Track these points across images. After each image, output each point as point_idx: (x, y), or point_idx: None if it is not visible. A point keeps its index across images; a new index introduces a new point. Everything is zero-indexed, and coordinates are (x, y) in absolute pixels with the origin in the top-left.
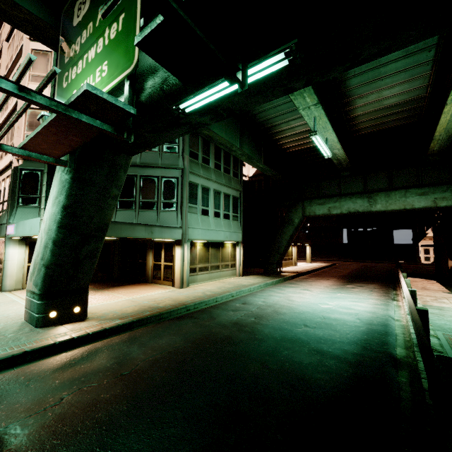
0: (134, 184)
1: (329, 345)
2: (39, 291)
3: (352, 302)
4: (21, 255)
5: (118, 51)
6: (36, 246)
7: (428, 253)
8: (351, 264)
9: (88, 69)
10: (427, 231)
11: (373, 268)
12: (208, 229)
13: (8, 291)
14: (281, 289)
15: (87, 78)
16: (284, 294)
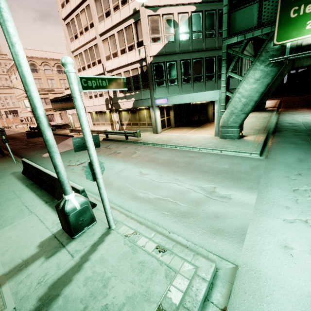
0: (214, 63)
1: None
2: (239, 125)
3: None
4: (159, 115)
5: None
6: (230, 106)
7: None
8: (292, 98)
9: None
10: None
11: None
12: None
13: (159, 133)
14: (289, 116)
15: None
16: (299, 118)
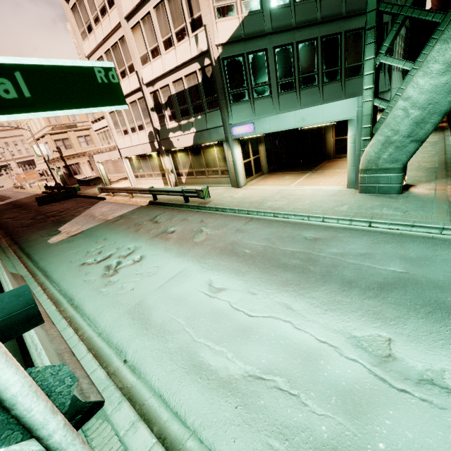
0: (338, 47)
1: None
2: (402, 165)
3: None
4: (240, 154)
5: None
6: (385, 128)
7: None
8: None
9: None
10: None
11: None
12: (396, 88)
13: (242, 186)
14: None
15: None
16: None
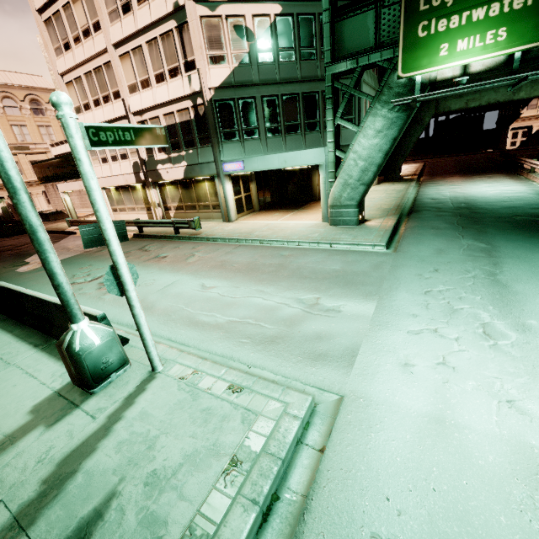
0: (317, 103)
1: (536, 206)
2: (357, 202)
3: (507, 187)
4: (231, 190)
5: (524, 23)
6: (343, 173)
7: (516, 138)
8: (440, 161)
9: (472, 28)
10: (522, 111)
11: (469, 161)
12: None
13: (233, 221)
14: (434, 188)
15: (469, 37)
16: (447, 191)
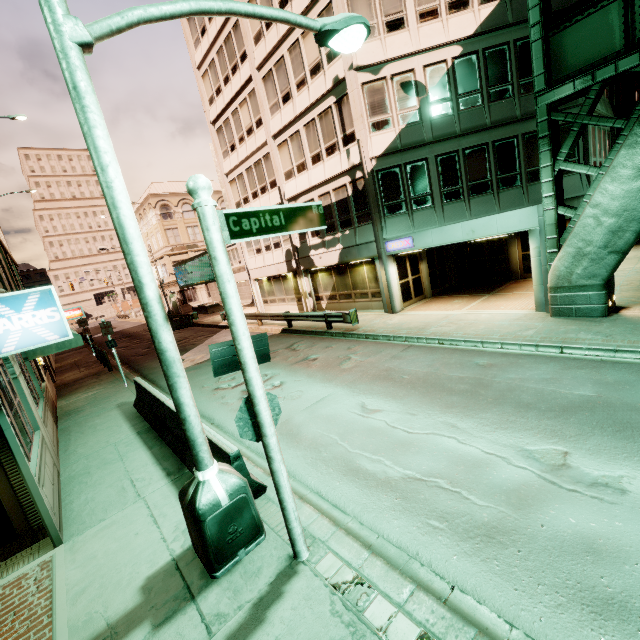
0: (515, 150)
1: None
2: (602, 281)
3: None
4: (395, 273)
5: None
6: (573, 238)
7: None
8: None
9: None
10: None
11: None
12: None
13: (398, 312)
14: None
15: None
16: None
